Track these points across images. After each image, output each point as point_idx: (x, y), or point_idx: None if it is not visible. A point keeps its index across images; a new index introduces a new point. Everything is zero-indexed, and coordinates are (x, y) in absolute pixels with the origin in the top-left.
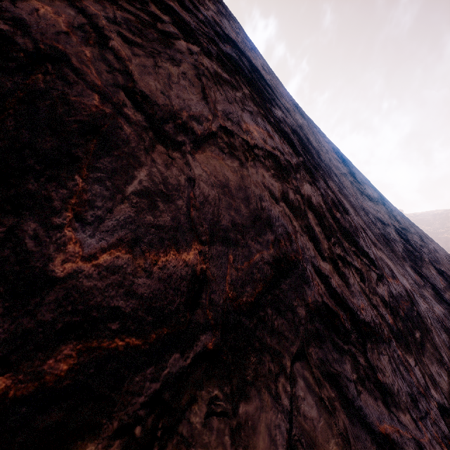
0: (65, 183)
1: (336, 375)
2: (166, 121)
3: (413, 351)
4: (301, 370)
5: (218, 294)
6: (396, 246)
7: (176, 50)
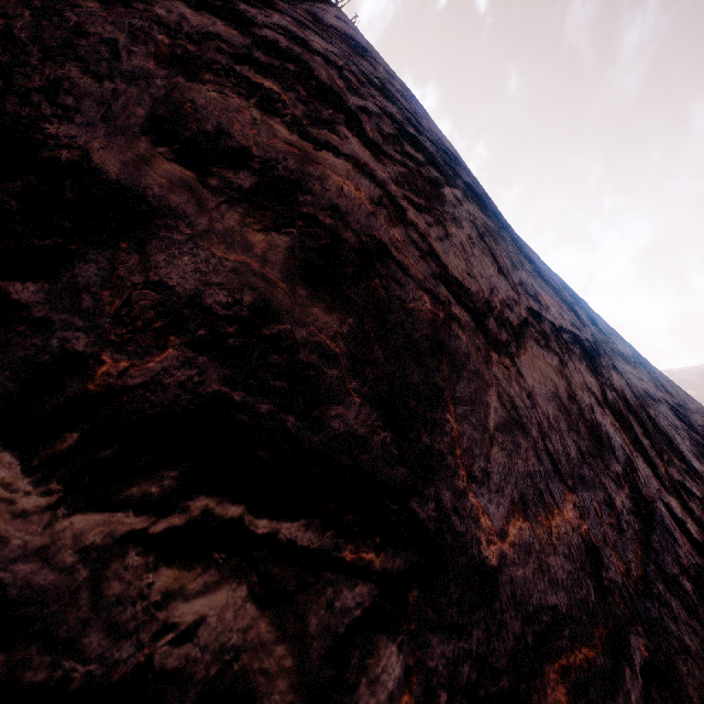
0: (443, 428)
1: None
2: (486, 315)
3: None
4: None
5: (612, 571)
6: (681, 437)
7: (450, 204)
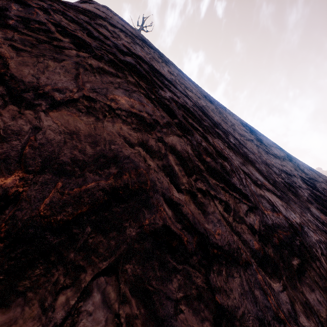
0: None
1: (152, 291)
2: (27, 91)
3: (284, 277)
4: (104, 284)
5: (25, 211)
6: (302, 192)
7: (63, 55)
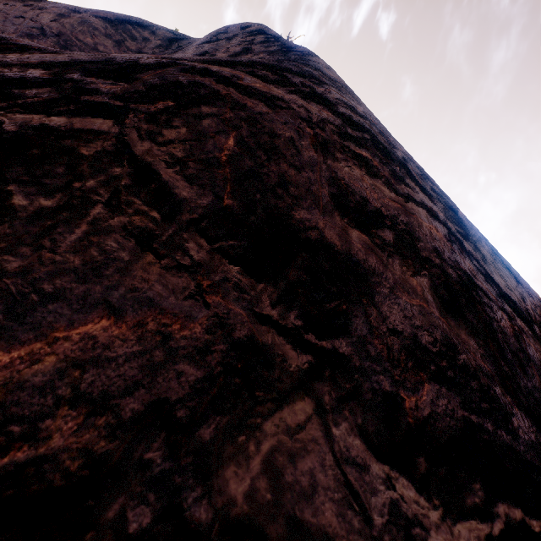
0: None
1: None
2: (531, 321)
3: None
4: None
5: None
6: None
7: (469, 227)
